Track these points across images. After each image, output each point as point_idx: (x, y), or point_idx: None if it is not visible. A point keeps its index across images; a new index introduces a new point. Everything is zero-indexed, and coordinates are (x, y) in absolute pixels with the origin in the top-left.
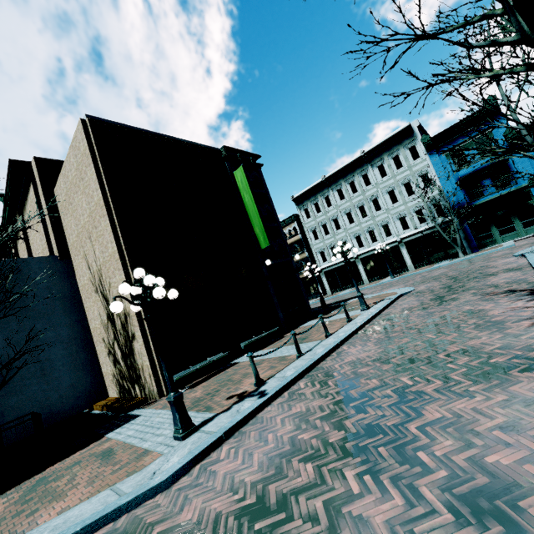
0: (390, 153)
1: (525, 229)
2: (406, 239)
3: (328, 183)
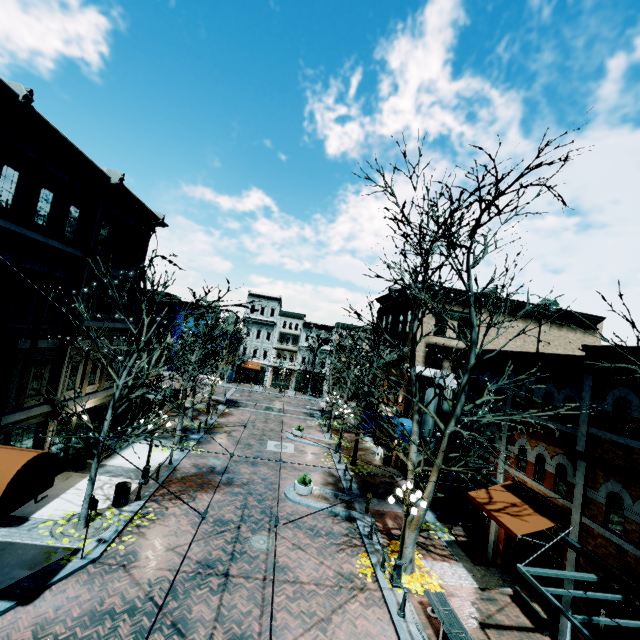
0: None
1: None
2: None
3: None
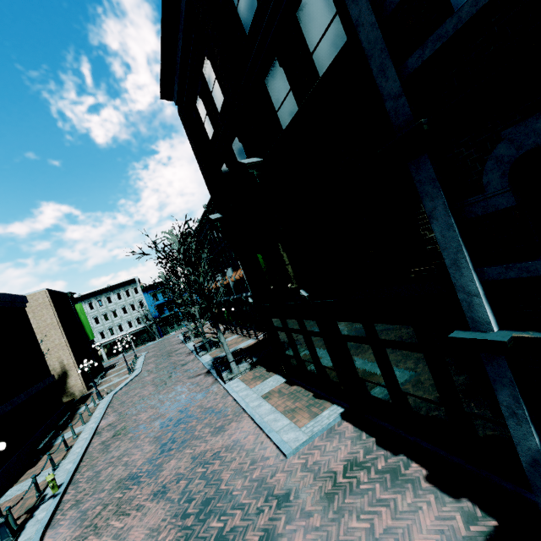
0: (124, 288)
1: (178, 327)
2: (132, 332)
3: (82, 299)
